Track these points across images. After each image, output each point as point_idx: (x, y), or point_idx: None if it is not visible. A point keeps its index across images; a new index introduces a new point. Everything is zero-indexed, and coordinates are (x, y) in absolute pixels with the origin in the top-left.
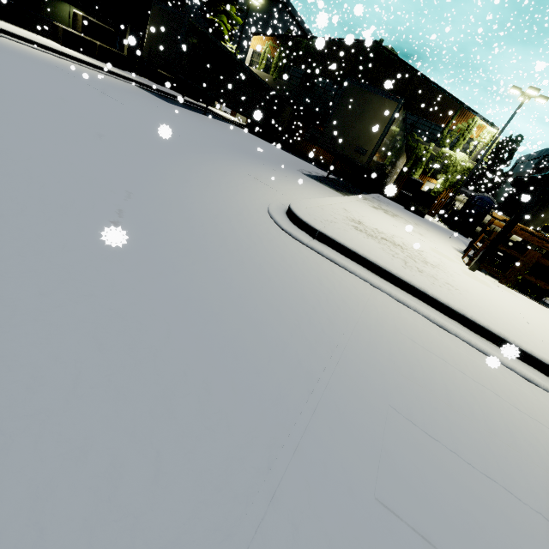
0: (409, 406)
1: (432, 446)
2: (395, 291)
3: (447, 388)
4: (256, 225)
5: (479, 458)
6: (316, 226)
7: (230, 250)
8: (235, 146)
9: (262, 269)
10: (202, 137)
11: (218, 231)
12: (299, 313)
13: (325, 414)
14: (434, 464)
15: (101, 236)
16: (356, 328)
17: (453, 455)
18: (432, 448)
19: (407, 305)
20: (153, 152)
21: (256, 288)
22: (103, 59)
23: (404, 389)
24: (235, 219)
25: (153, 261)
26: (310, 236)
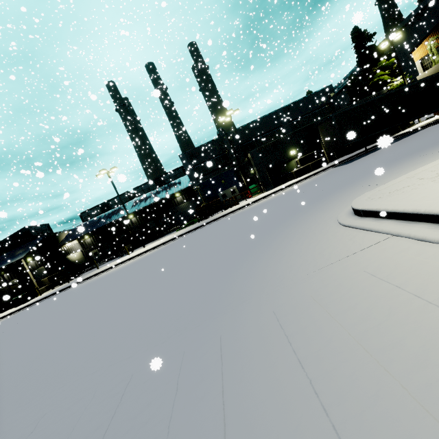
0: (289, 313)
1: (275, 330)
2: (421, 230)
3: (353, 306)
4: (314, 230)
5: (304, 343)
6: (359, 207)
7: (274, 253)
8: (387, 160)
9: (283, 257)
10: (349, 177)
11: (280, 245)
12: (277, 274)
13: (235, 311)
14: (263, 336)
15: (228, 265)
16: (314, 275)
17: (283, 336)
18: (273, 331)
19: (428, 241)
20: (290, 215)
21: (267, 268)
22: (315, 168)
23: (300, 306)
24: (301, 232)
25: (236, 268)
26: (360, 216)
